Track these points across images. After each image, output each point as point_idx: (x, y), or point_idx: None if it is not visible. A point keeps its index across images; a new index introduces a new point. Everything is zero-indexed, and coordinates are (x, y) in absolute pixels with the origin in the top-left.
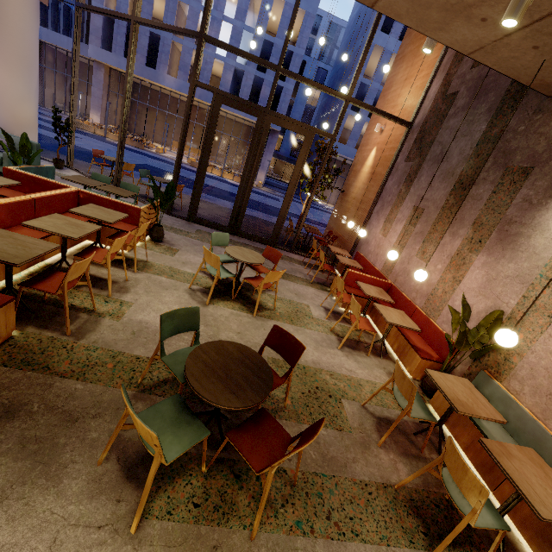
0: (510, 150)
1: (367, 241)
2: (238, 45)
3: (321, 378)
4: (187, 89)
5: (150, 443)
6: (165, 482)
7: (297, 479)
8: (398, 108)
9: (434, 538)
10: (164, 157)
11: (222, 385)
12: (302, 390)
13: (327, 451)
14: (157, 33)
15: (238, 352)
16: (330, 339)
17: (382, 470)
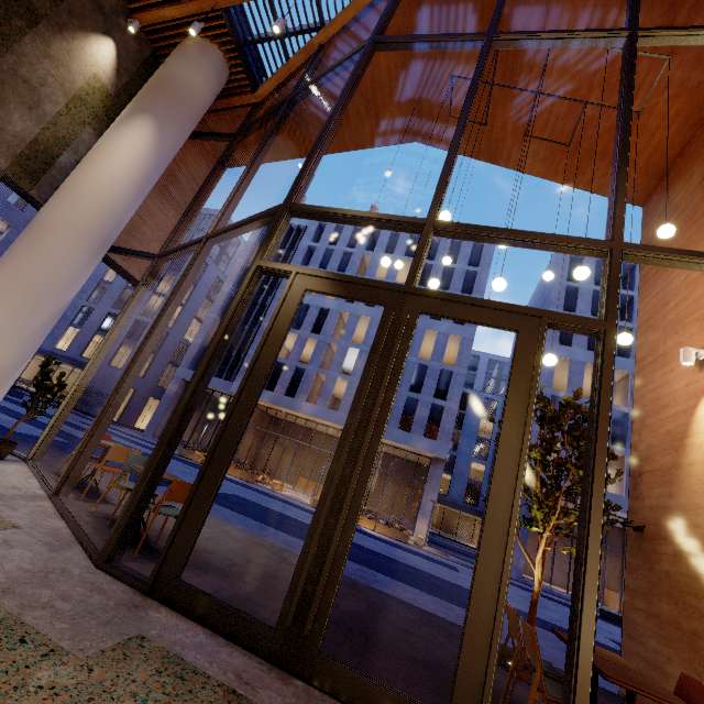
0: None
1: None
2: None
3: None
4: (325, 414)
5: None
6: None
7: None
8: None
9: None
10: (277, 493)
11: None
12: None
13: None
14: (303, 367)
15: None
16: None
17: None
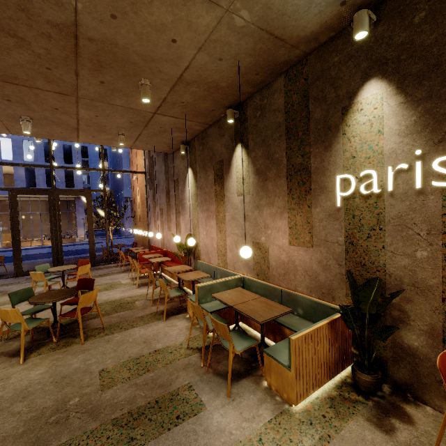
0: (172, 174)
1: (152, 237)
2: (21, 150)
3: (124, 300)
4: None
5: (18, 319)
6: (34, 351)
7: (106, 327)
8: (138, 166)
9: (170, 316)
10: None
11: (49, 298)
12: (111, 307)
13: (123, 316)
14: None
15: (58, 291)
16: (132, 287)
17: (151, 311)
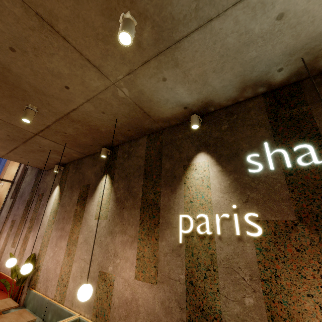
0: (39, 188)
1: None
2: None
3: None
4: None
5: None
6: None
7: None
8: (9, 174)
9: None
10: None
11: None
12: None
13: None
14: None
15: None
16: None
17: None
